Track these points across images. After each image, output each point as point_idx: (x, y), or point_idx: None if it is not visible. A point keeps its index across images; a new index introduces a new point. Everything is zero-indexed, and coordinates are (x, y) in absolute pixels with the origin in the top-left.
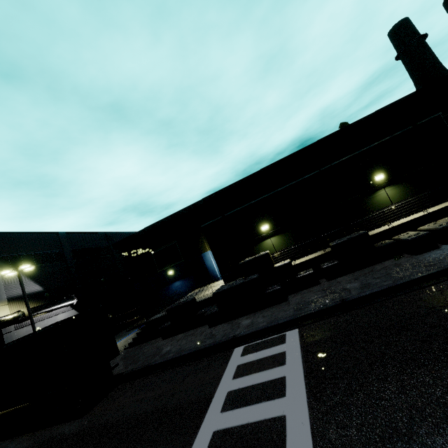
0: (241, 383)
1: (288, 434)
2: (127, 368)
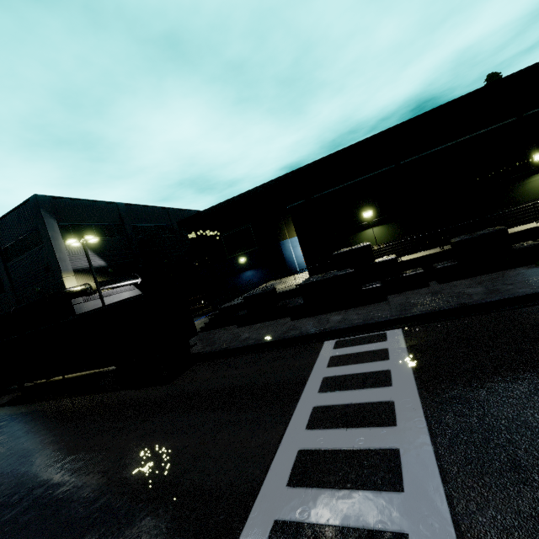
0: (338, 371)
1: (397, 415)
2: (205, 349)
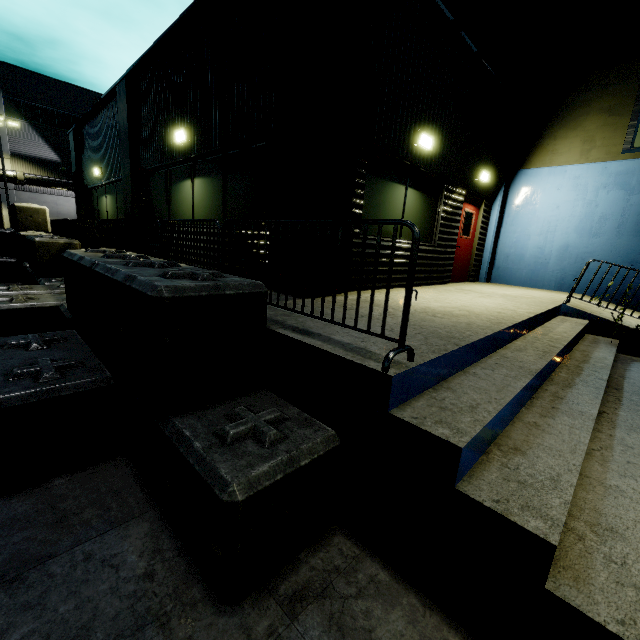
0: None
1: None
2: None
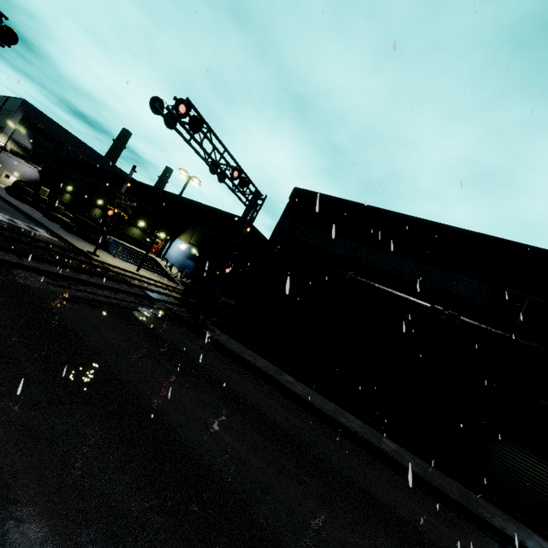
0: None
1: None
2: None
